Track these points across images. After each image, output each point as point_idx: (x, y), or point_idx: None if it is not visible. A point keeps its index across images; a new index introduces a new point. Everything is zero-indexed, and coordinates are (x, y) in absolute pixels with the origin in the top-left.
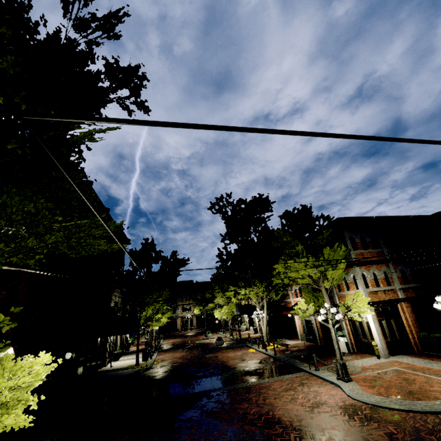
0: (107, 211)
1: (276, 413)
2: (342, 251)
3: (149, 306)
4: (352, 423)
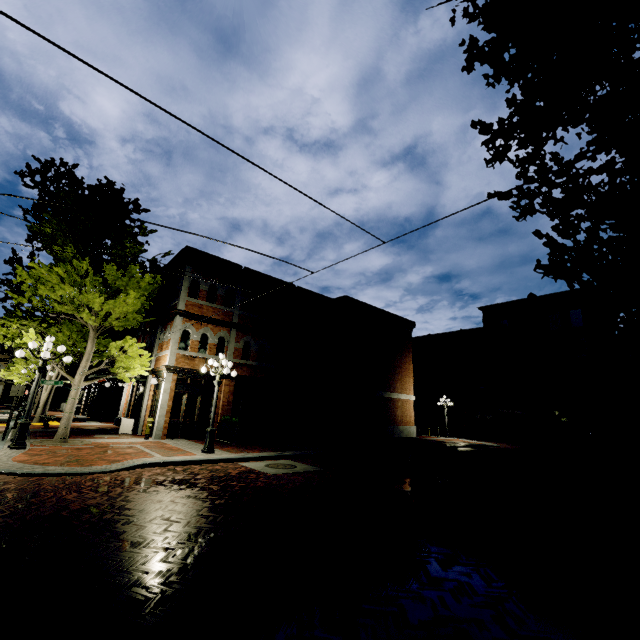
0: None
1: None
2: (147, 283)
3: None
4: None
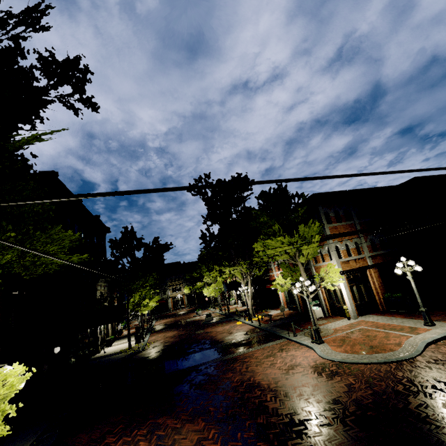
0: (79, 201)
1: (257, 379)
2: (316, 227)
3: (136, 292)
4: (320, 379)
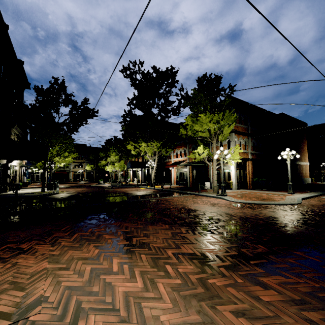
0: (5, 25)
1: (190, 207)
2: (233, 118)
3: (56, 145)
4: (245, 209)
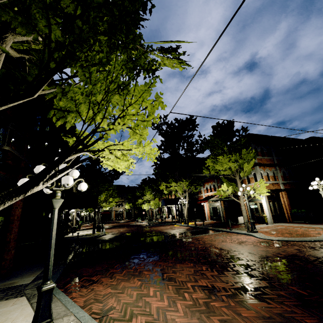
0: None
1: (217, 246)
2: (252, 154)
3: (103, 192)
4: (270, 247)
